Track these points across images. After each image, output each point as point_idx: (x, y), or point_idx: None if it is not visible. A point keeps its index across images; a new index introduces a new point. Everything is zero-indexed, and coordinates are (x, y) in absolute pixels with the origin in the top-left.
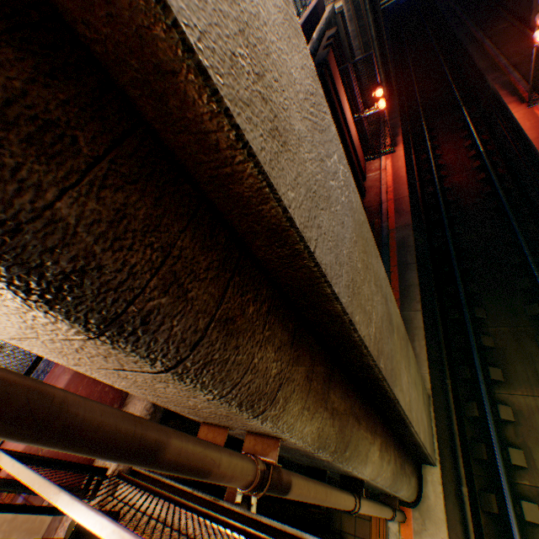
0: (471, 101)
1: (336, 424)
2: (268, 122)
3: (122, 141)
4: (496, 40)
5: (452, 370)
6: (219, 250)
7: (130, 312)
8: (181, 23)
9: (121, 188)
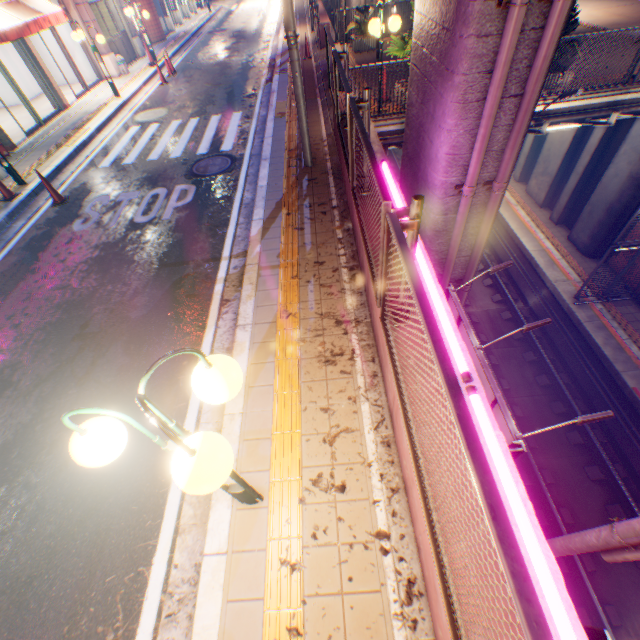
0: None
1: None
2: None
3: None
4: None
5: None
6: None
7: None
8: None
9: None
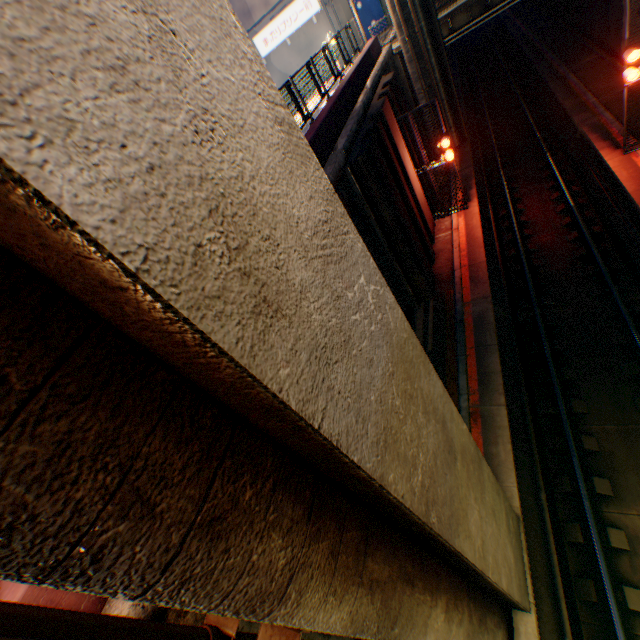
0: (556, 145)
1: (377, 599)
2: (251, 299)
3: (70, 354)
4: (582, 74)
5: (548, 480)
6: (203, 435)
7: (77, 553)
8: (118, 254)
9: (66, 412)
